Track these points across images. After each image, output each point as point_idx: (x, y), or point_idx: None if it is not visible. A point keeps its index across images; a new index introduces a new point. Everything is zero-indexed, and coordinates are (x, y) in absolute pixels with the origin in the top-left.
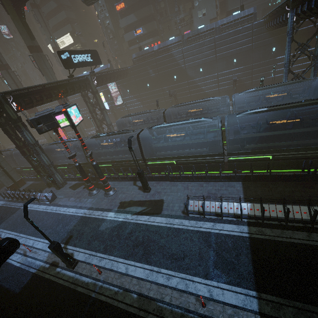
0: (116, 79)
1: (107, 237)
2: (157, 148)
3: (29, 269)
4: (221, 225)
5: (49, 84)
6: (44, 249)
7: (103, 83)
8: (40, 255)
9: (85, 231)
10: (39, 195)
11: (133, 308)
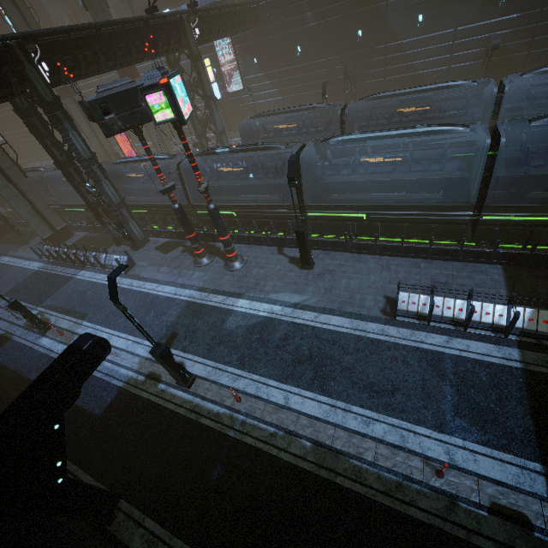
0: (235, 30)
1: (242, 342)
2: (325, 186)
3: (110, 379)
4: (463, 342)
5: (107, 28)
6: (130, 351)
7: (210, 35)
8: (126, 360)
9: (198, 327)
10: (103, 258)
11: (308, 463)
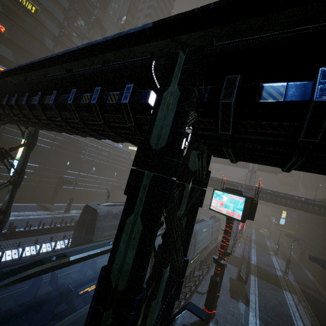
0: None
1: None
2: None
3: None
4: (252, 279)
5: None
6: None
7: None
8: None
9: None
10: None
11: None
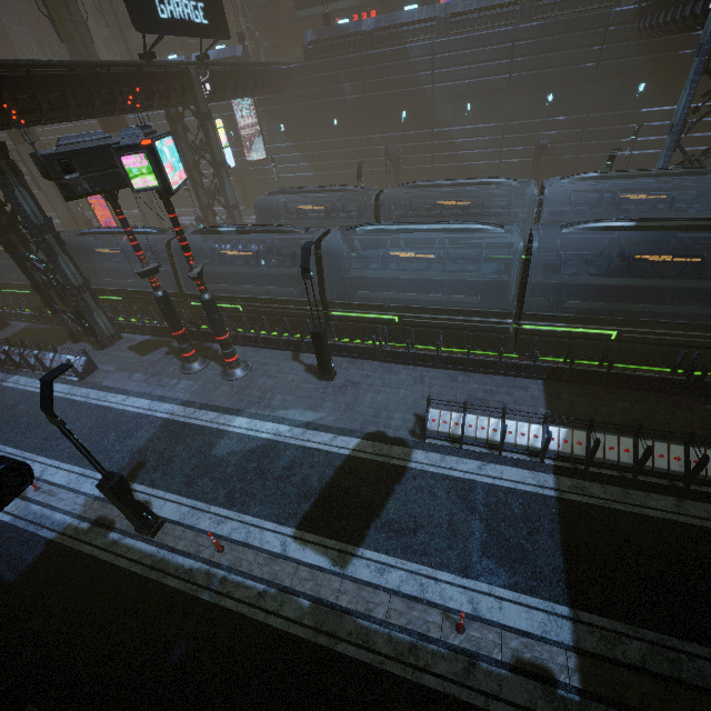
0: (257, 91)
1: (234, 473)
2: (354, 281)
3: (36, 529)
4: (497, 468)
5: (86, 68)
6: (73, 488)
7: (225, 93)
8: (65, 501)
9: (176, 454)
10: (49, 358)
11: (303, 629)
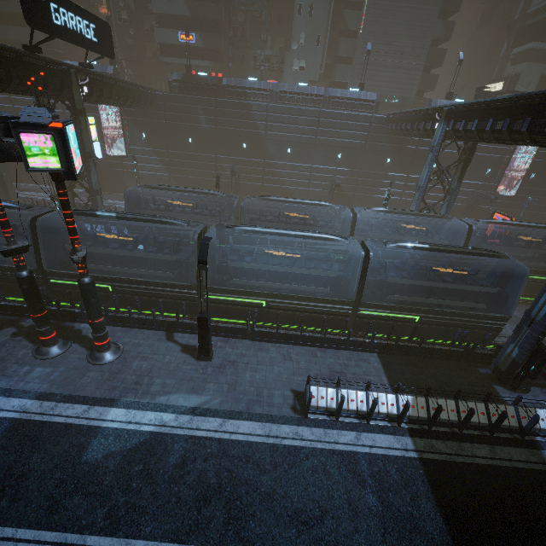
0: (128, 103)
1: (114, 482)
2: (222, 268)
3: None
4: (370, 436)
5: None
6: None
7: (101, 98)
8: None
9: (32, 467)
10: None
11: None
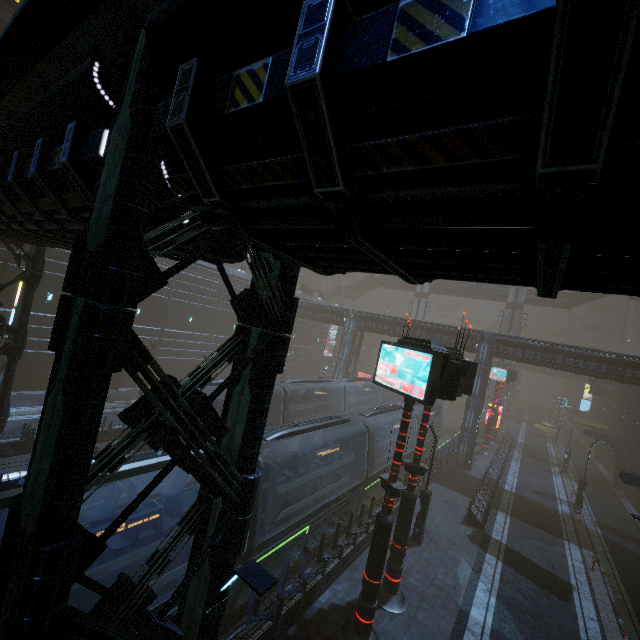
0: None
1: (544, 634)
2: None
3: None
4: (498, 520)
5: None
6: None
7: None
8: None
9: None
10: None
11: (636, 625)
